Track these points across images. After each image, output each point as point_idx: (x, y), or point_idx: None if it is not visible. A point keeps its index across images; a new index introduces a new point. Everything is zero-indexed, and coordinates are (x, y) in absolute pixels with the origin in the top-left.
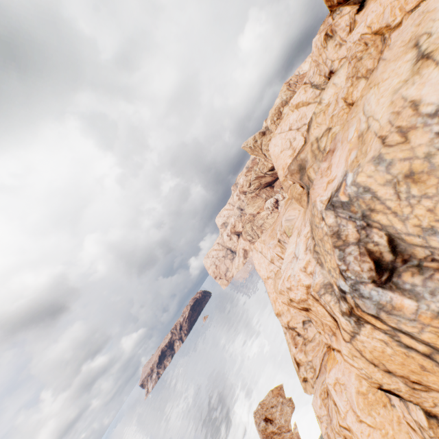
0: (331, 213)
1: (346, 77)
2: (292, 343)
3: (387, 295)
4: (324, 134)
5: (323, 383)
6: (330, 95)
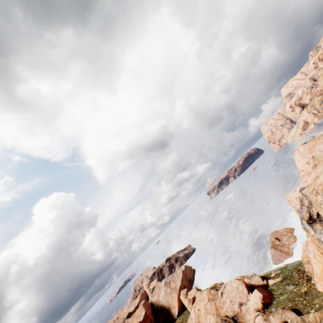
0: (300, 193)
1: None
2: None
3: (308, 227)
4: None
5: None
6: None
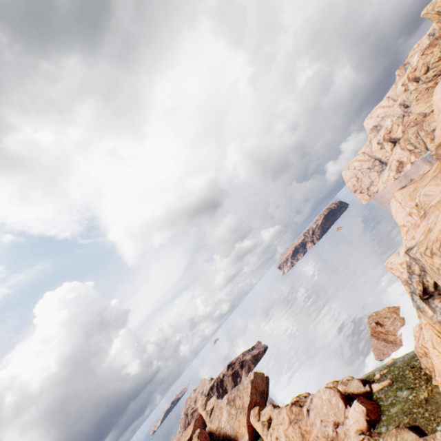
0: (407, 256)
1: None
2: None
3: (423, 305)
4: None
5: None
6: None
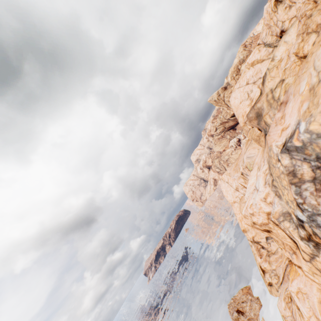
0: (286, 156)
1: (296, 35)
2: (257, 254)
3: None
4: (277, 86)
5: (286, 290)
6: (281, 51)
